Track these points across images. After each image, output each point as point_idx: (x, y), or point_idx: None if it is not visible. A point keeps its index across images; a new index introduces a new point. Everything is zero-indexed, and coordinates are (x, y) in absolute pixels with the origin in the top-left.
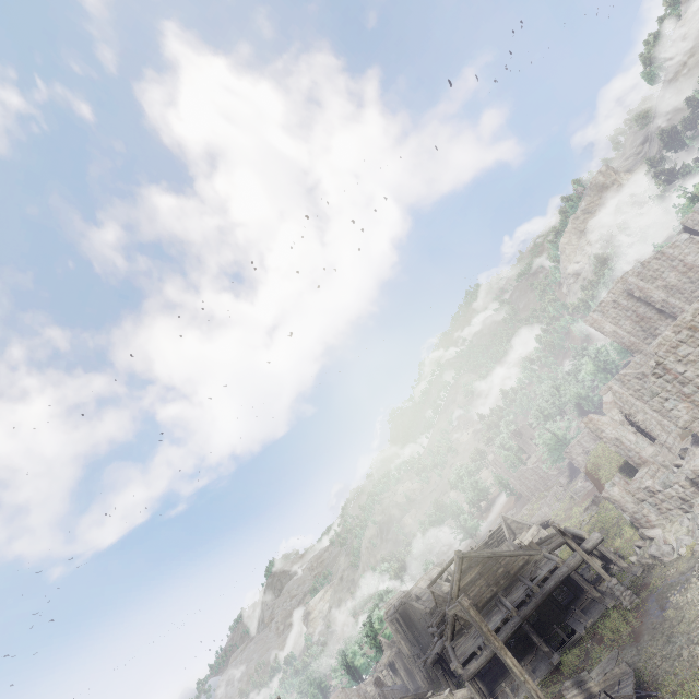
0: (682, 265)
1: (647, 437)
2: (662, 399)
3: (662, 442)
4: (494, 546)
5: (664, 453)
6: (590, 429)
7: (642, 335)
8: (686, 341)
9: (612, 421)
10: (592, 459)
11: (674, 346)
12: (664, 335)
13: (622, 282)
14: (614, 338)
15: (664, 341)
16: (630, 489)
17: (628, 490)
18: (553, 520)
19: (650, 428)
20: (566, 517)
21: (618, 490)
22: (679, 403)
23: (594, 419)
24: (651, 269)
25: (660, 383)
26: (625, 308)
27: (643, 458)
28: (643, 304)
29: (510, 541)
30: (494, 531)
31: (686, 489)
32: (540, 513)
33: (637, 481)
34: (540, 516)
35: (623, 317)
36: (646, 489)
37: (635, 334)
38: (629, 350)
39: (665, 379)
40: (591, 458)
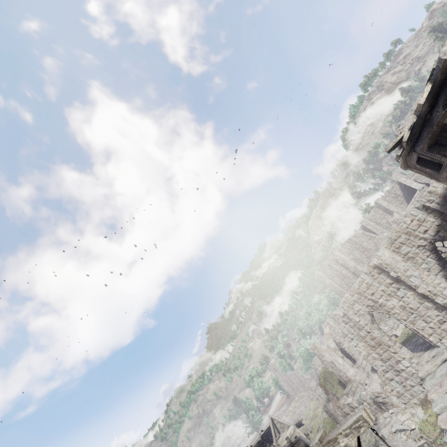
0: (361, 247)
1: (352, 358)
2: (349, 338)
3: (359, 364)
4: (265, 444)
5: (360, 373)
6: (316, 354)
7: (346, 287)
8: (357, 301)
9: (328, 348)
10: (322, 373)
11: (351, 304)
12: (346, 296)
13: (332, 254)
14: (331, 287)
15: (346, 300)
16: (339, 405)
17: (338, 405)
18: (306, 417)
19: (352, 353)
20: (314, 415)
21: (332, 406)
22: (359, 342)
23: (318, 347)
24: (346, 248)
25: (347, 328)
26: (335, 270)
27: (348, 377)
28: (344, 268)
29: (268, 446)
30: (265, 431)
31: (371, 406)
32: (298, 411)
33: (343, 397)
34: (298, 413)
35: (334, 275)
36: (348, 405)
37: (342, 286)
38: (340, 295)
39: (350, 325)
40: (322, 372)
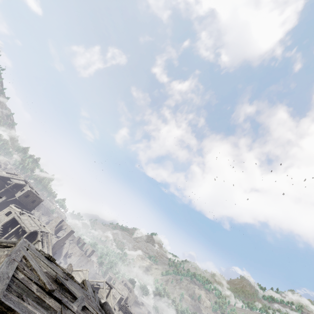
0: None
1: None
2: None
3: None
4: None
5: None
6: None
7: None
8: None
9: None
10: None
11: None
12: None
13: None
14: None
15: None
16: None
17: None
18: None
19: None
20: None
21: None
22: None
23: None
24: None
25: None
26: None
27: None
28: None
29: None
30: None
31: None
32: None
33: None
34: None
35: None
36: None
37: None
38: None
39: None
40: None
